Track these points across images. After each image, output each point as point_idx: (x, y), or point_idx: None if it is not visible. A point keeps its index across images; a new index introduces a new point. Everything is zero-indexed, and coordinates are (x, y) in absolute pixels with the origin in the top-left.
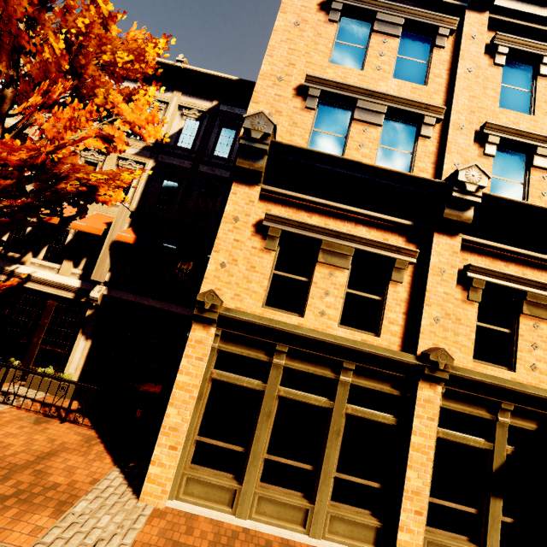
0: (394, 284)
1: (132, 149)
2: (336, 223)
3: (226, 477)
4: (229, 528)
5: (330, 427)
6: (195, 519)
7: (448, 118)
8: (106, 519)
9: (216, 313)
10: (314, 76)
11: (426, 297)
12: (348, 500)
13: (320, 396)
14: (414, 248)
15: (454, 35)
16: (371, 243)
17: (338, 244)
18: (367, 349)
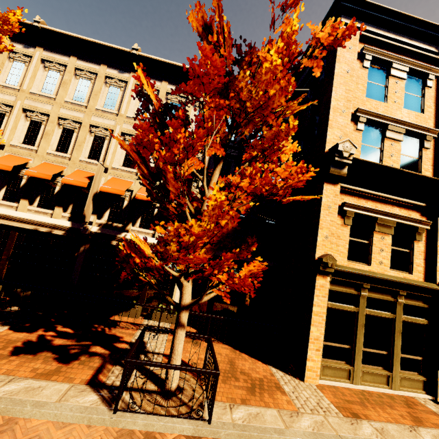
0: (417, 242)
1: None
2: (381, 206)
3: (342, 363)
4: (355, 391)
5: (395, 329)
6: (336, 388)
7: (437, 136)
8: (305, 393)
9: (333, 268)
10: (363, 109)
11: (438, 249)
12: (405, 368)
13: (385, 311)
14: (425, 219)
15: (435, 78)
16: (405, 218)
17: (387, 220)
18: (415, 283)
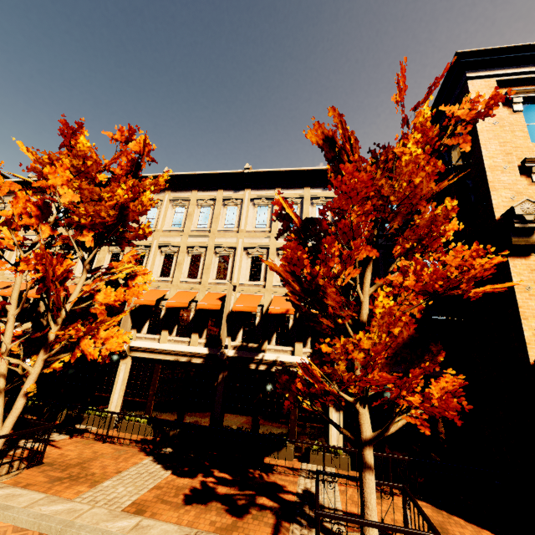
0: None
1: None
2: None
3: None
4: None
5: None
6: None
7: None
8: None
9: None
10: (533, 157)
11: None
12: None
13: None
14: None
15: None
16: None
17: None
18: None
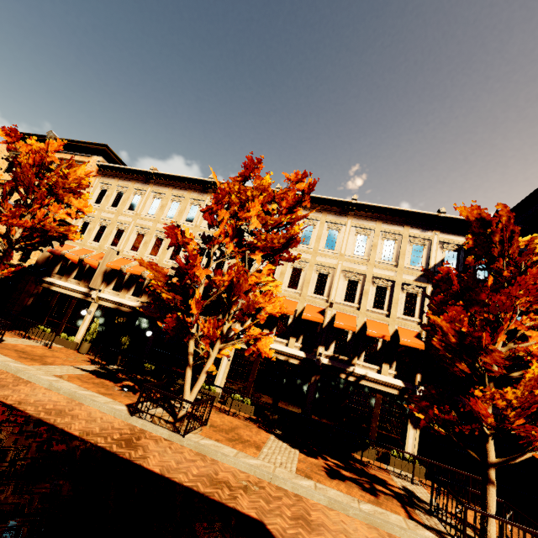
0: None
1: (411, 276)
2: None
3: None
4: None
5: None
6: None
7: None
8: None
9: None
10: None
11: None
12: None
13: None
14: None
15: None
16: None
17: None
18: None
